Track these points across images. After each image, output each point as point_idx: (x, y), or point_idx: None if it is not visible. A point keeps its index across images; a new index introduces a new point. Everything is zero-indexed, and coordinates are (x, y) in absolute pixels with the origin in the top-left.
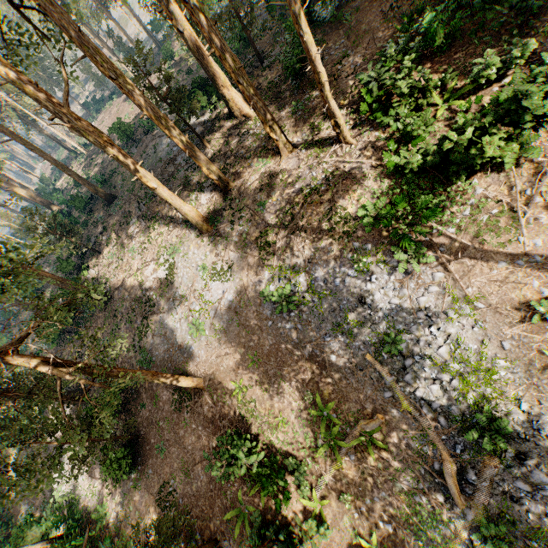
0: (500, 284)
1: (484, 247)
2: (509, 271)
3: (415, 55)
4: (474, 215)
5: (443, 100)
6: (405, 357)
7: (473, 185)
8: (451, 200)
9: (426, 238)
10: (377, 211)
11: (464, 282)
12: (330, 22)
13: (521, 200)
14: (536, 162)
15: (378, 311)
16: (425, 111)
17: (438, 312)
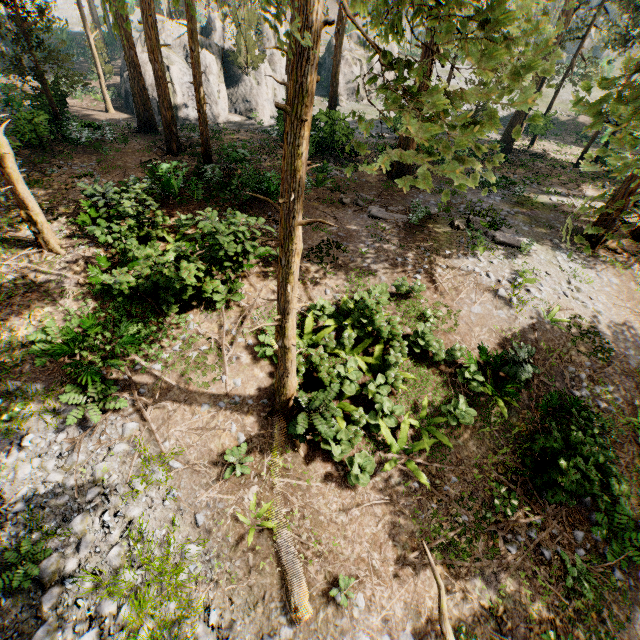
0: (201, 432)
1: (190, 388)
2: (211, 416)
3: (157, 196)
4: (185, 351)
5: (175, 240)
6: (47, 587)
7: (188, 319)
8: (163, 332)
9: (126, 376)
10: (65, 336)
11: (162, 433)
12: (87, 147)
13: (228, 339)
14: (242, 306)
15: (19, 500)
16: (153, 241)
17: (122, 484)
